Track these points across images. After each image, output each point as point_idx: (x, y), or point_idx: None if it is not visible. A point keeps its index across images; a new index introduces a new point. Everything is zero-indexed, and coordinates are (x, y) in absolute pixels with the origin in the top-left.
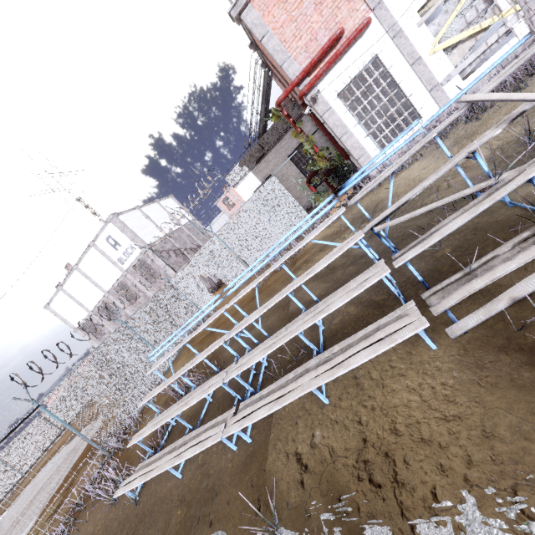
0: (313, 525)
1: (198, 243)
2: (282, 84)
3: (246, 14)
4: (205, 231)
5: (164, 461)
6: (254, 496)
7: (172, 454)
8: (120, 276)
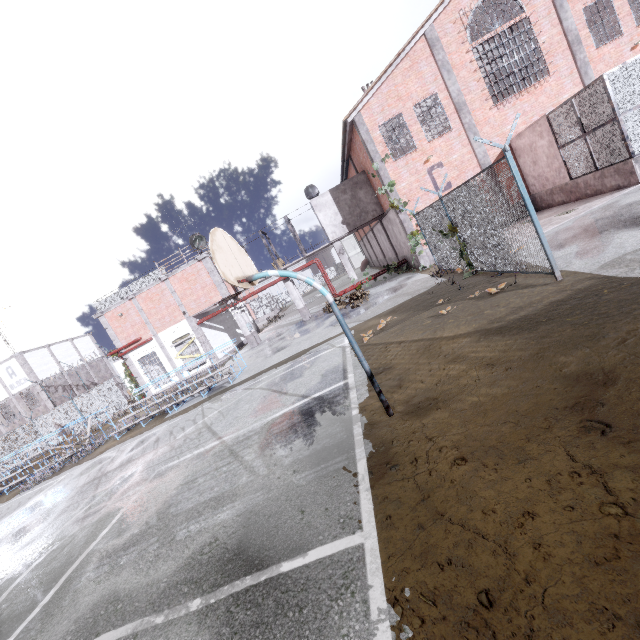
0: None
1: (95, 380)
2: None
3: (101, 318)
4: (109, 369)
5: None
6: None
7: None
8: (7, 398)
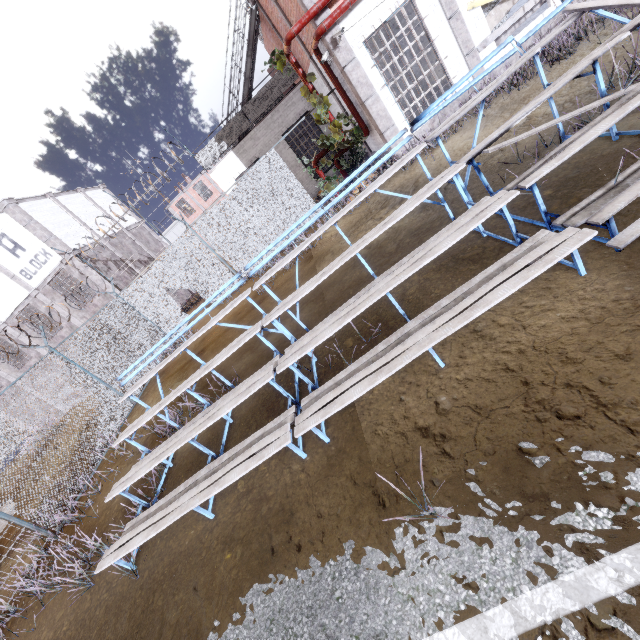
0: (491, 488)
1: (149, 255)
2: (277, 31)
3: None
4: (157, 240)
5: (187, 499)
6: (366, 493)
7: (200, 485)
8: (26, 297)
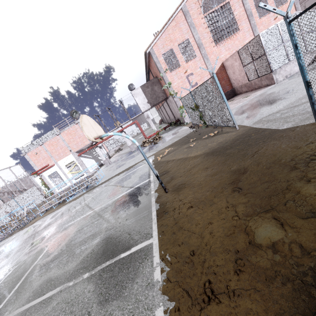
0: None
1: (25, 188)
2: None
3: (25, 156)
4: (32, 181)
5: None
6: None
7: None
8: None
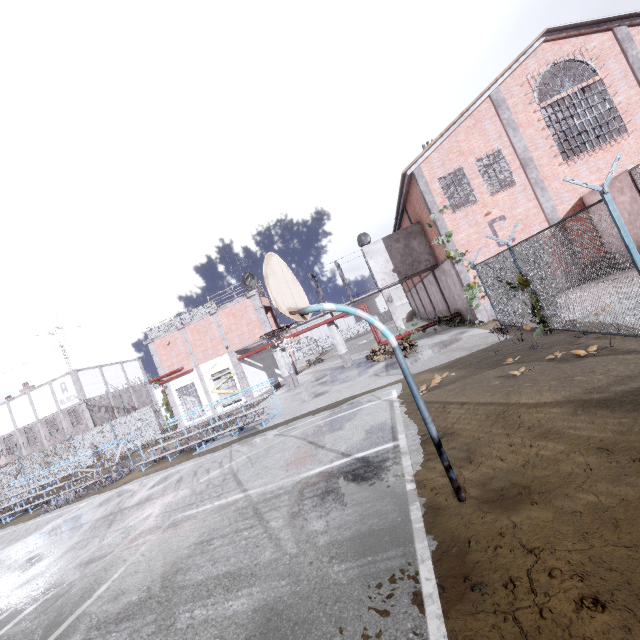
0: None
1: (135, 405)
2: None
3: (150, 345)
4: (150, 395)
5: None
6: None
7: None
8: (55, 412)
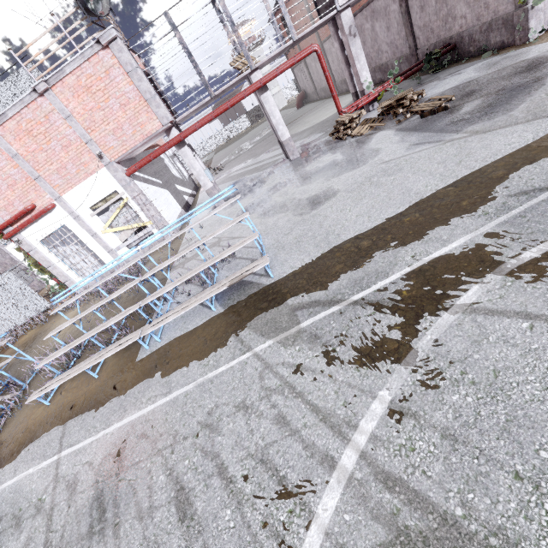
0: None
1: None
2: None
3: None
4: (6, 253)
5: None
6: None
7: None
8: None
